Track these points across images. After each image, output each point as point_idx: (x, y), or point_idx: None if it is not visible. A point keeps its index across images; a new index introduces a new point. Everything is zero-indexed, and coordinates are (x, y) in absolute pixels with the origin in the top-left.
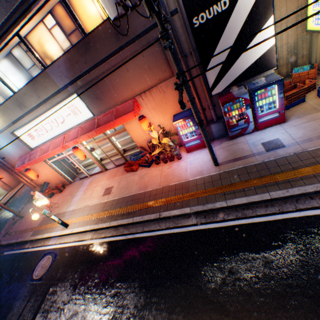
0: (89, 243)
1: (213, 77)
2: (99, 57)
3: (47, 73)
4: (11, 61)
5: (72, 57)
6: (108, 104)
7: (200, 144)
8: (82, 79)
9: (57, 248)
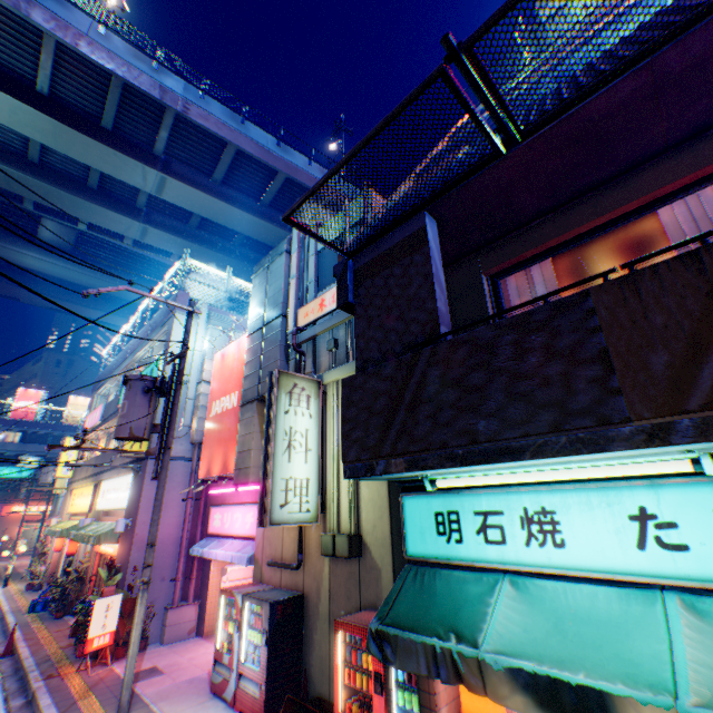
0: None
1: None
2: None
3: None
4: None
5: None
6: None
7: None
8: None
9: None
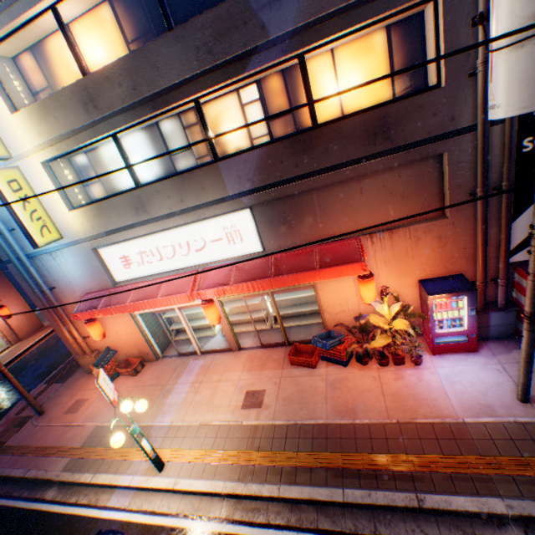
0: (223, 533)
1: (523, 234)
2: (324, 162)
3: (218, 167)
4: (151, 136)
5: (277, 153)
6: (299, 237)
7: (464, 344)
8: (277, 188)
9: (134, 524)
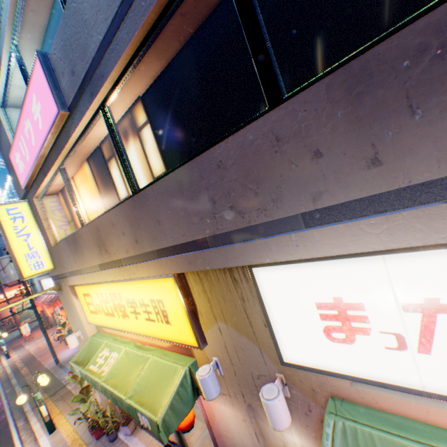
0: None
1: None
2: None
3: None
4: None
5: None
6: None
7: None
8: None
9: None
